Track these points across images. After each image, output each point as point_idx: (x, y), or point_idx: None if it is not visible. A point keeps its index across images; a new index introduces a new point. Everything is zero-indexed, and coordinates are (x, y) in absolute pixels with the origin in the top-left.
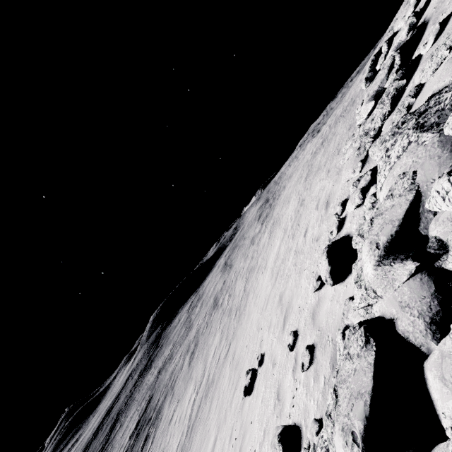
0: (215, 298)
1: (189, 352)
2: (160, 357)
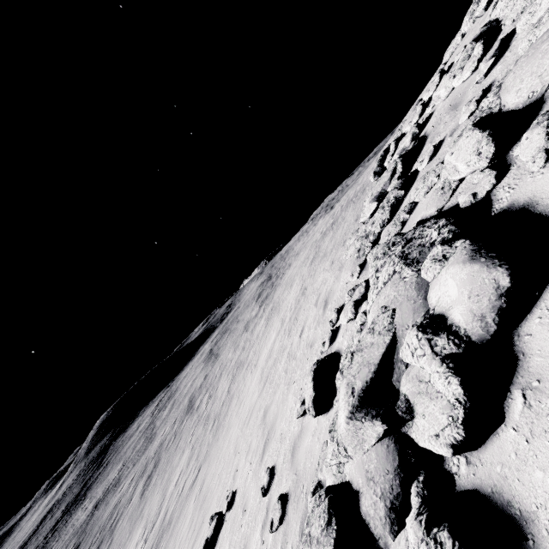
0: (191, 398)
1: (145, 475)
2: (102, 482)
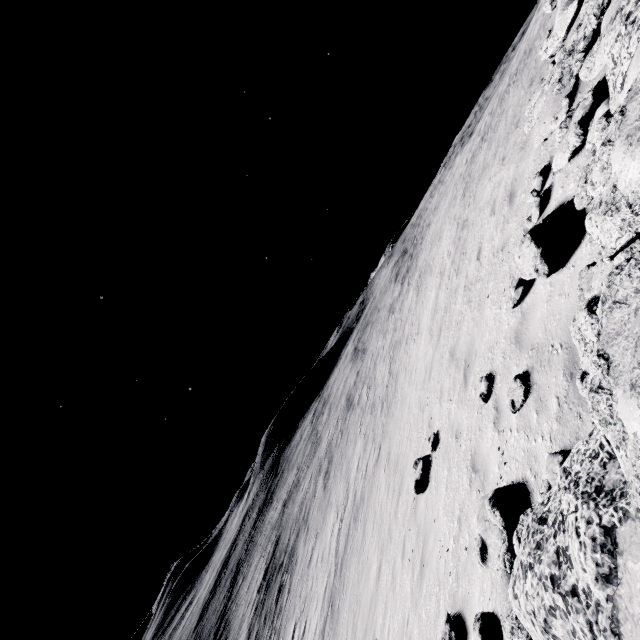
0: (347, 397)
1: (322, 472)
2: (283, 487)
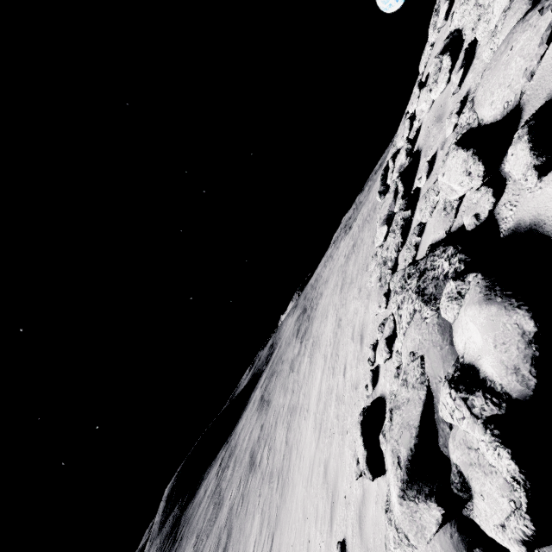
0: (251, 453)
1: (220, 548)
2: None
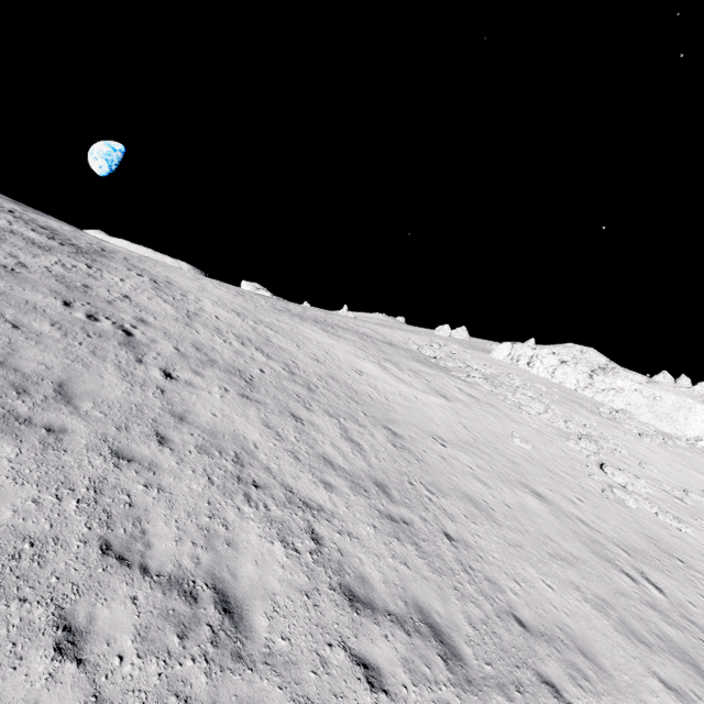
0: None
1: None
2: None
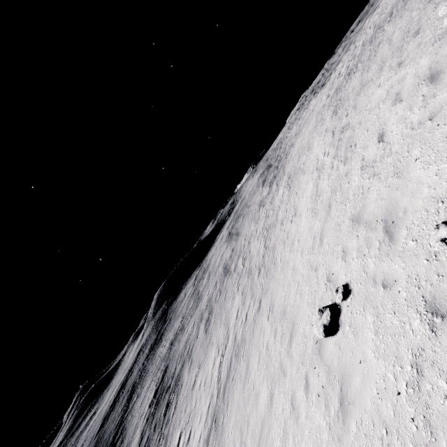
0: (224, 266)
1: (203, 320)
2: (170, 330)
